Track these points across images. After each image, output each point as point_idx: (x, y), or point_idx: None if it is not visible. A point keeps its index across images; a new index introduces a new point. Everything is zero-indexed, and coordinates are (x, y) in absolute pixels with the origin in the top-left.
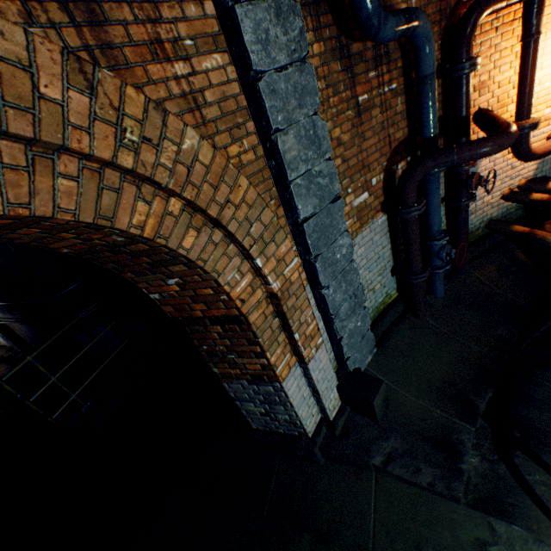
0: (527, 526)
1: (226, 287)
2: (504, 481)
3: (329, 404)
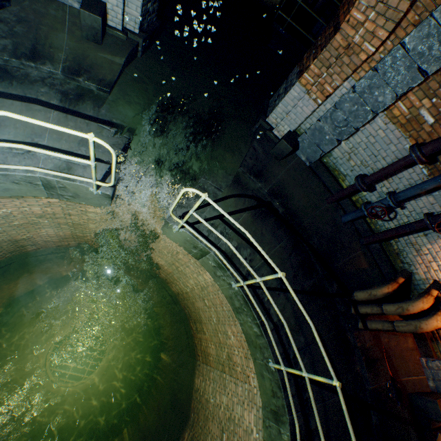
0: (231, 186)
1: (357, 3)
2: (245, 190)
3: (281, 125)
